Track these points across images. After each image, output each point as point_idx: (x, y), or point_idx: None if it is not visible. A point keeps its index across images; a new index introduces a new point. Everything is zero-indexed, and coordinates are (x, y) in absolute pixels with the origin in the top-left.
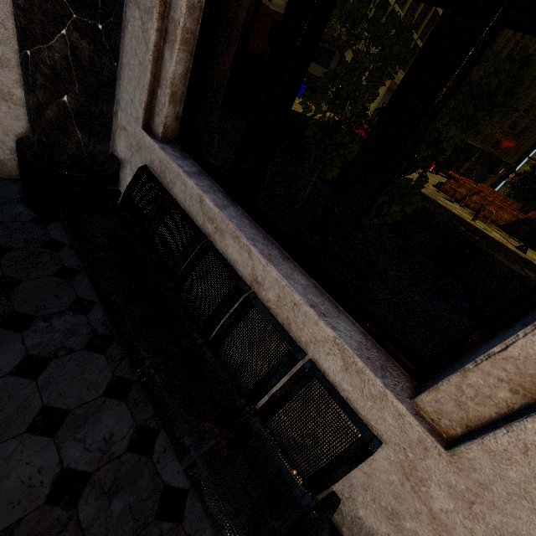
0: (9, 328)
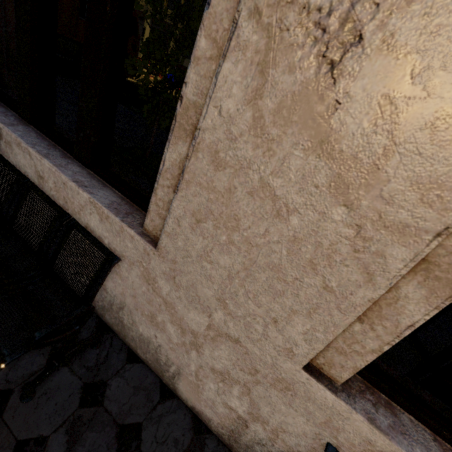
0: None
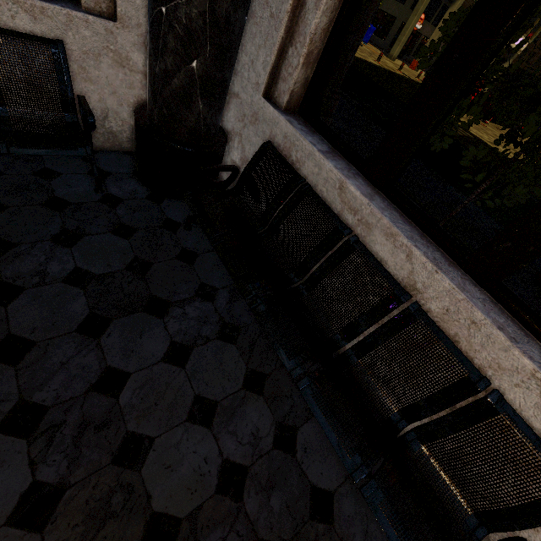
0: (152, 313)
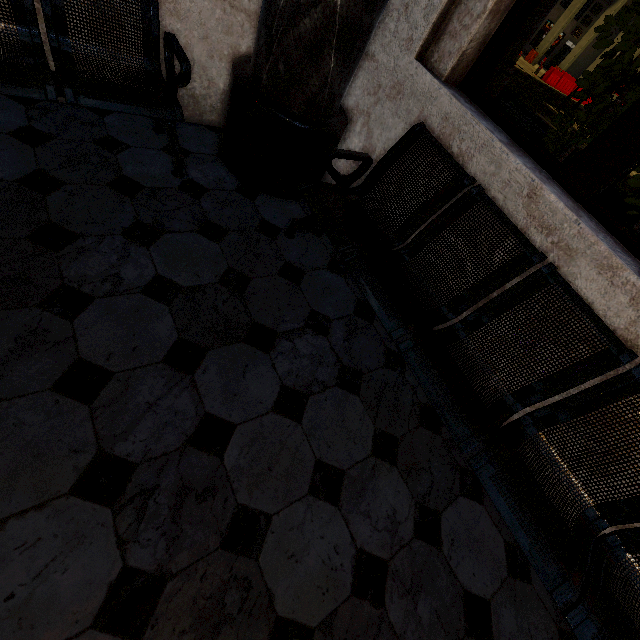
0: (255, 346)
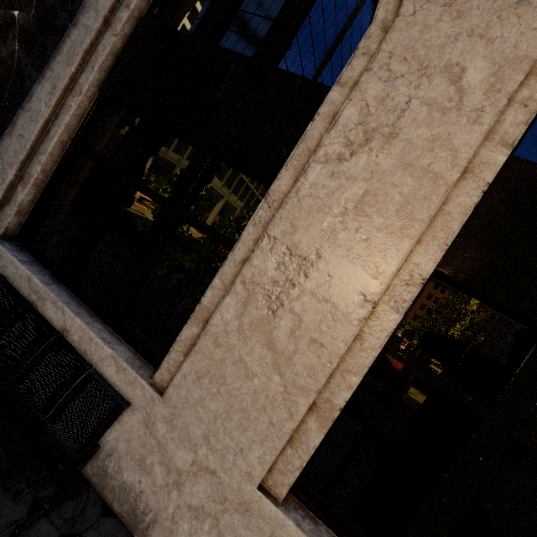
0: None
